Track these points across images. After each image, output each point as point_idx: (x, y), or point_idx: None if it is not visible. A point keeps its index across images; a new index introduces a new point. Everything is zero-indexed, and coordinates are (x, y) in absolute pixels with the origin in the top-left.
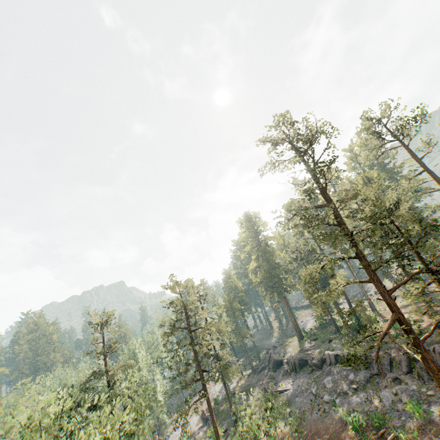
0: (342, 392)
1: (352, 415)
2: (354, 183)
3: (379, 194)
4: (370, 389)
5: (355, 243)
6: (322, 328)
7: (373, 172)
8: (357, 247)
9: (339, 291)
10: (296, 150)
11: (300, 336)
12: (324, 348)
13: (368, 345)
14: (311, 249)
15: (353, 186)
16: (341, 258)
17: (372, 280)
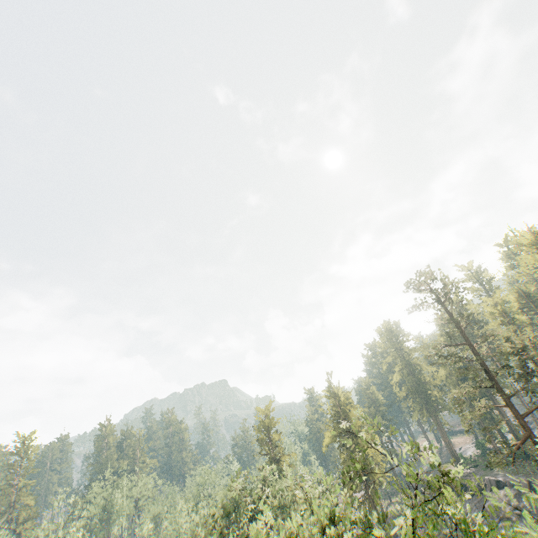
0: (505, 517)
1: (510, 530)
2: (501, 306)
3: (537, 309)
4: (534, 515)
5: (492, 376)
6: (484, 456)
7: (528, 286)
8: (494, 378)
9: (480, 412)
10: (437, 301)
11: (457, 461)
12: (485, 475)
13: (534, 474)
14: (462, 364)
15: (500, 309)
16: (478, 388)
17: (507, 405)
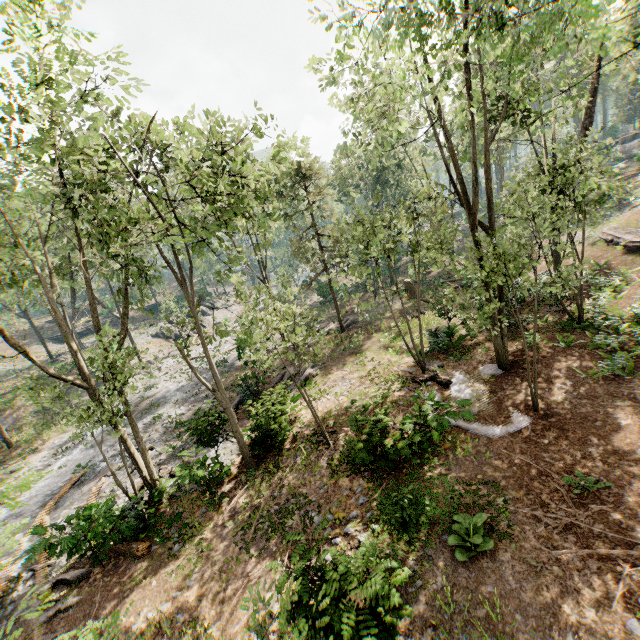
0: (628, 158)
1: None
2: None
3: None
4: None
5: None
6: None
7: None
8: None
9: None
10: None
11: None
12: None
13: None
14: None
15: None
16: None
17: None
